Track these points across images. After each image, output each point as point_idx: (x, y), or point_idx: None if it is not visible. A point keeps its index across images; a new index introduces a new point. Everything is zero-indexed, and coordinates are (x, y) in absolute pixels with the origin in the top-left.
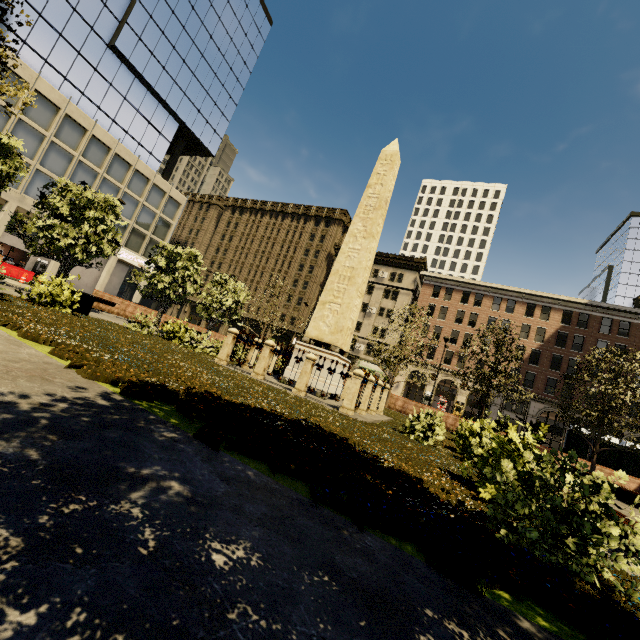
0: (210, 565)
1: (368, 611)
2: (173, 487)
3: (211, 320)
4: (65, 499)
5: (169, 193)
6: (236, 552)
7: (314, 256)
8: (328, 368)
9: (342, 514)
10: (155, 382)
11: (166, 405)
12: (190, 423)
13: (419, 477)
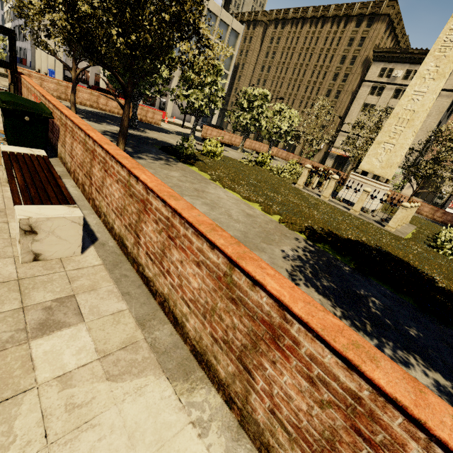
0: (411, 335)
1: None
2: (375, 301)
3: (271, 141)
4: (359, 306)
5: (231, 25)
6: (414, 331)
7: (350, 63)
8: (380, 199)
9: (434, 317)
10: (310, 228)
11: (325, 245)
12: (343, 258)
13: None
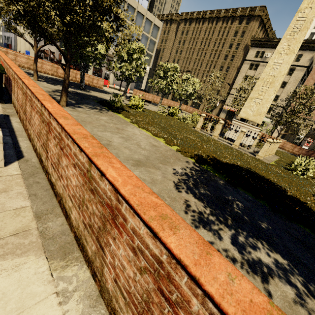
0: (262, 227)
1: (301, 244)
2: (239, 203)
3: (181, 100)
4: (225, 207)
5: (154, 22)
6: (265, 225)
7: (235, 48)
8: (252, 136)
9: (282, 215)
10: (199, 155)
11: (208, 166)
12: (220, 175)
13: (305, 201)
